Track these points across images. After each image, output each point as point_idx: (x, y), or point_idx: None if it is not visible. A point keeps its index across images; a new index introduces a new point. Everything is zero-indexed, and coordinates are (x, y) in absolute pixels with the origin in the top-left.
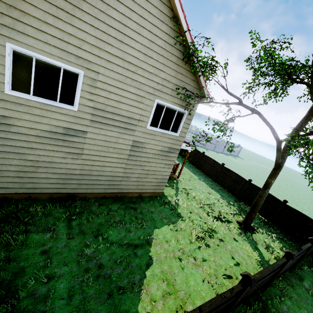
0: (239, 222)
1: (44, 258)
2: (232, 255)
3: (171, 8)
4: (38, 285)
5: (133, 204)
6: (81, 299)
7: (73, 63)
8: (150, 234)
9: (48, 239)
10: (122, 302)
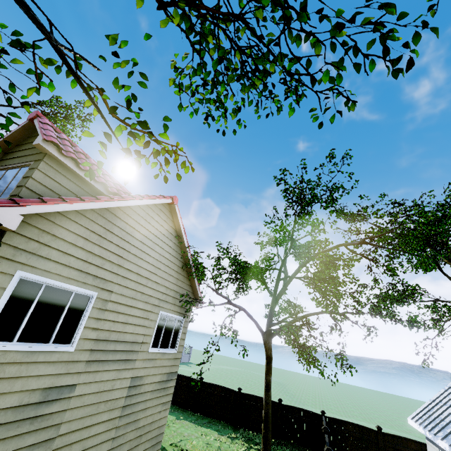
0: None
1: None
2: None
3: (175, 229)
4: None
5: None
6: None
7: (89, 284)
8: None
9: None
10: None
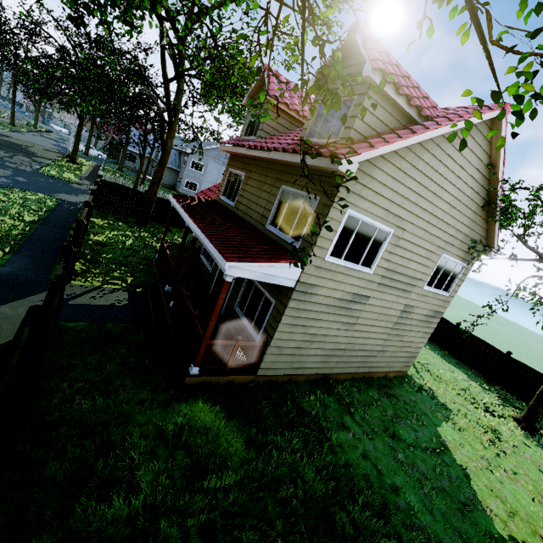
0: (515, 418)
1: (371, 465)
2: (537, 467)
3: (489, 155)
4: (393, 496)
5: (387, 389)
6: (441, 515)
7: (389, 222)
8: (438, 435)
9: (353, 439)
10: (478, 521)
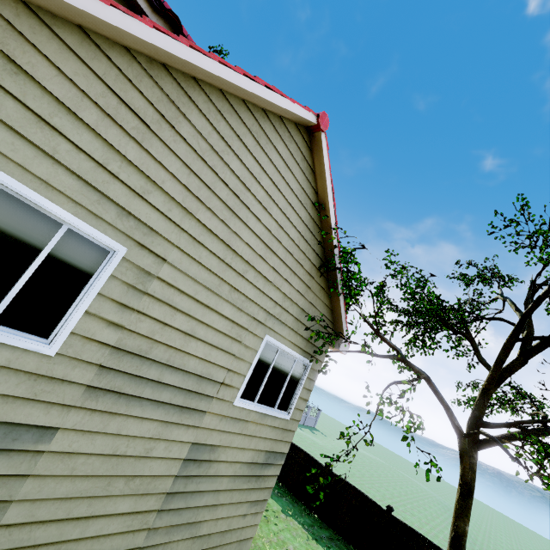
0: None
1: None
2: None
3: (316, 190)
4: None
5: None
6: None
7: (106, 223)
8: None
9: None
10: None
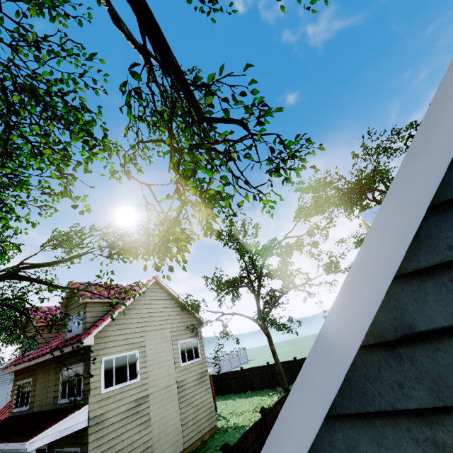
0: None
1: None
2: None
3: (166, 292)
4: None
5: (204, 448)
6: None
7: (132, 348)
8: None
9: None
10: None
